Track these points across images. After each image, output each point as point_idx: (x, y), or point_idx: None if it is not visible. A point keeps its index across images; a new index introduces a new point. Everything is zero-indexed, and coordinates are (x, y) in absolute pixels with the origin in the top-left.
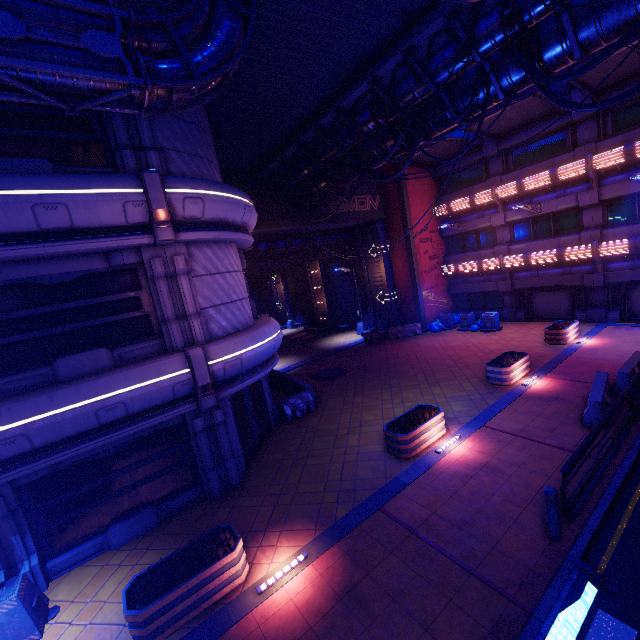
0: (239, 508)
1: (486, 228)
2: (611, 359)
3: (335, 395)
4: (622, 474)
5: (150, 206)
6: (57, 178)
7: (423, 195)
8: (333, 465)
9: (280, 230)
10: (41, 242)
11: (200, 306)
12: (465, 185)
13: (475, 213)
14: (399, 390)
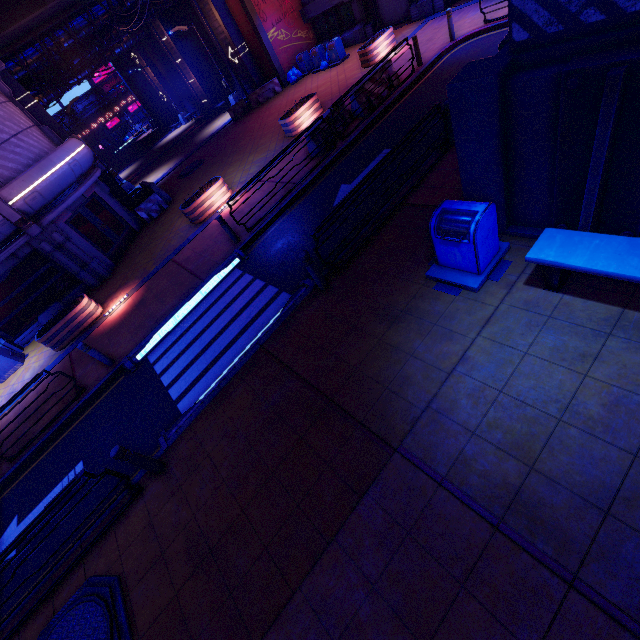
0: (107, 287)
1: None
2: None
3: (185, 189)
4: (299, 190)
5: None
6: None
7: None
8: (161, 244)
9: (57, 5)
10: None
11: None
12: None
13: None
14: (227, 168)
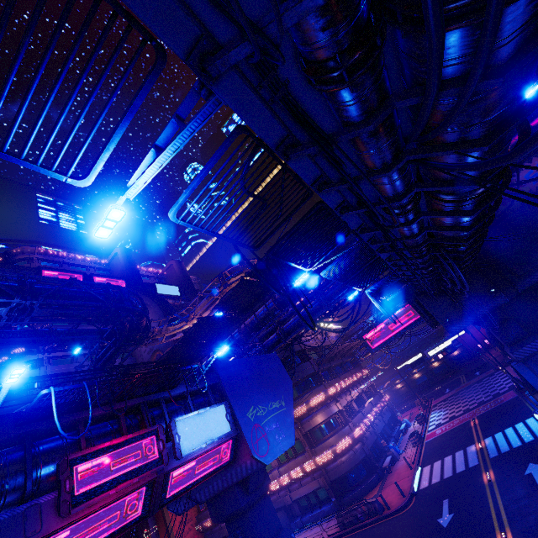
0: None
1: None
2: None
3: None
4: None
5: None
6: None
7: None
8: None
9: None
10: None
11: None
12: None
13: None
14: None
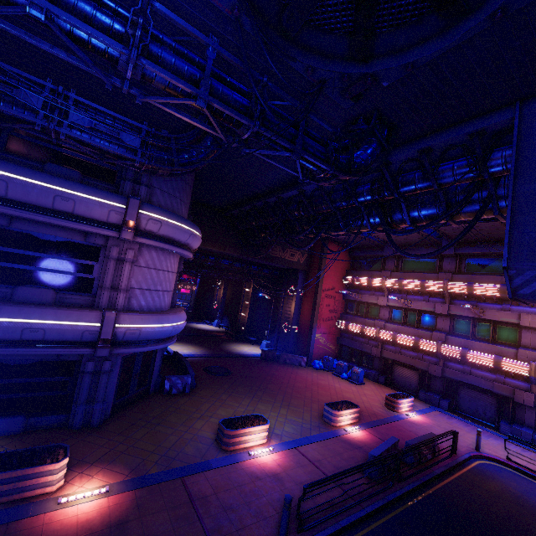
0: (85, 442)
1: (374, 304)
2: (420, 434)
3: (210, 387)
4: (360, 514)
5: (125, 217)
6: (78, 185)
7: (338, 265)
8: (172, 436)
9: (227, 253)
10: (49, 215)
11: (131, 285)
12: (368, 269)
13: (370, 290)
14: (258, 401)
